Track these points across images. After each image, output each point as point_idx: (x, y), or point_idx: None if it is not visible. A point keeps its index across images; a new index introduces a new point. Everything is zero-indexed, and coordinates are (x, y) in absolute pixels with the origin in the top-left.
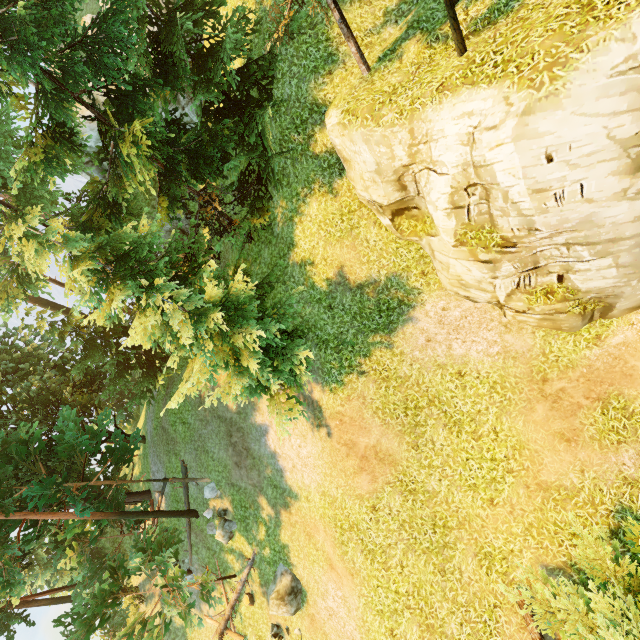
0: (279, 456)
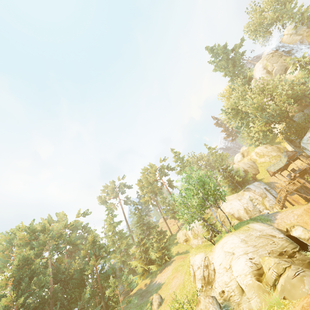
0: (160, 281)
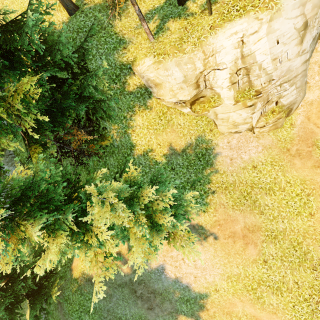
0: (181, 278)
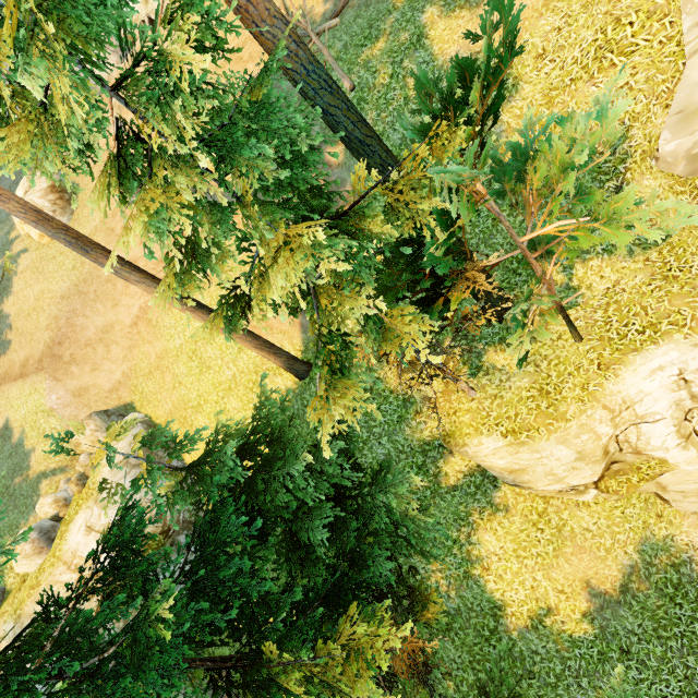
0: None
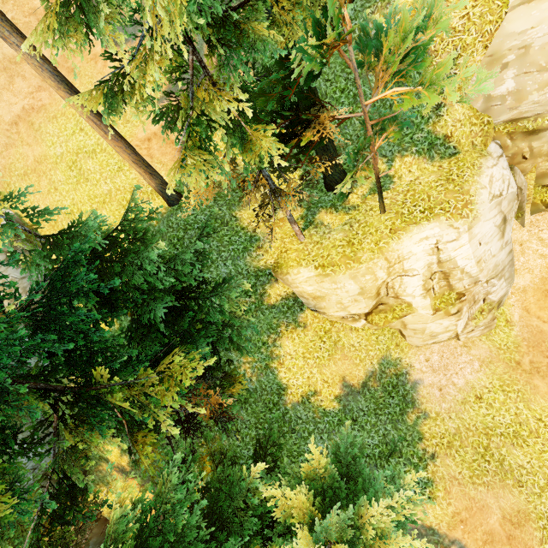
0: None
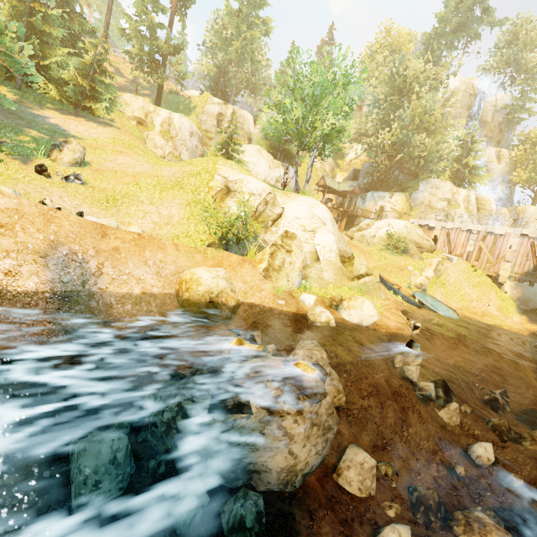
0: (63, 126)
